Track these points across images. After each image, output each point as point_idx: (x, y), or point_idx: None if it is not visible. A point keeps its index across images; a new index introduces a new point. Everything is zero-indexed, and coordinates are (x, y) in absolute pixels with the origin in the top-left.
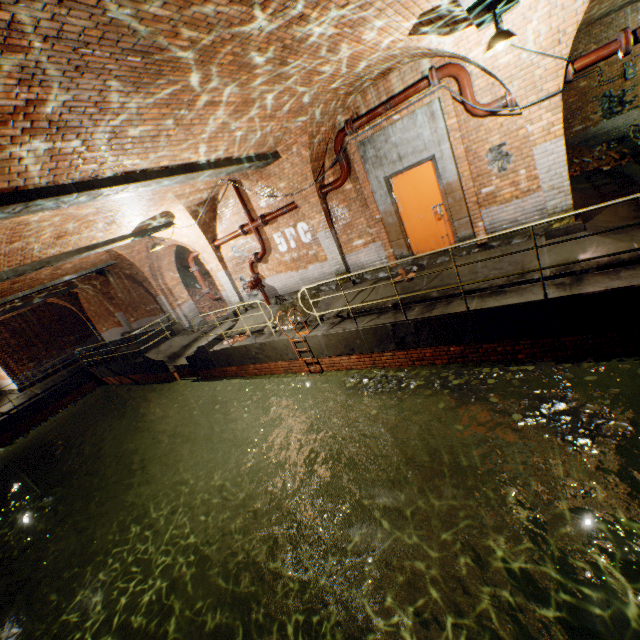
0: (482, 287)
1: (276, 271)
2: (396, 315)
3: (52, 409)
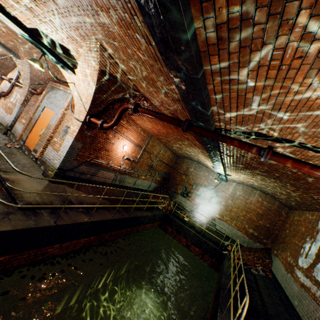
0: None
1: (3, 106)
2: None
3: None
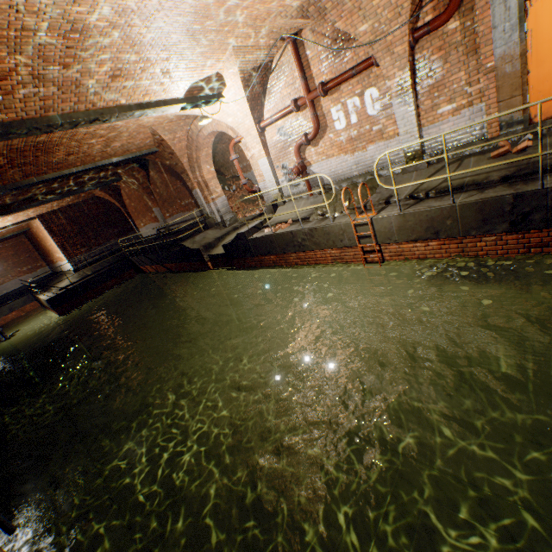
0: None
1: (326, 155)
2: (514, 187)
3: (100, 289)
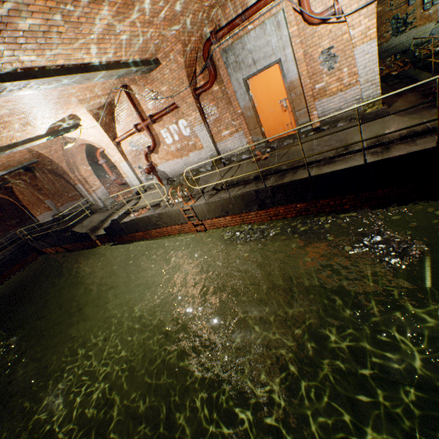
0: (318, 159)
1: (165, 159)
2: (257, 184)
3: (5, 275)
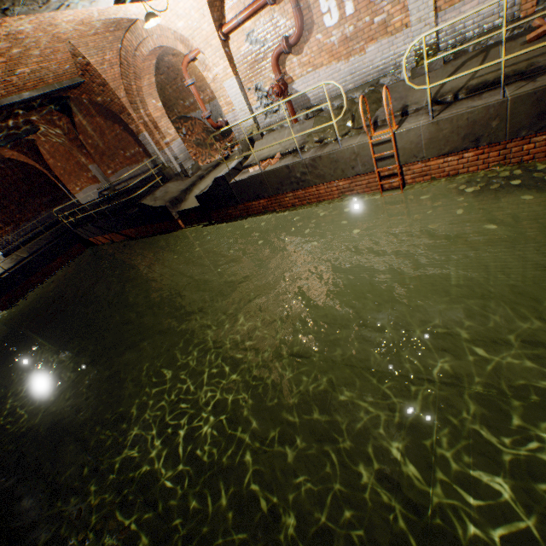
0: None
1: (312, 66)
2: None
3: (45, 272)
